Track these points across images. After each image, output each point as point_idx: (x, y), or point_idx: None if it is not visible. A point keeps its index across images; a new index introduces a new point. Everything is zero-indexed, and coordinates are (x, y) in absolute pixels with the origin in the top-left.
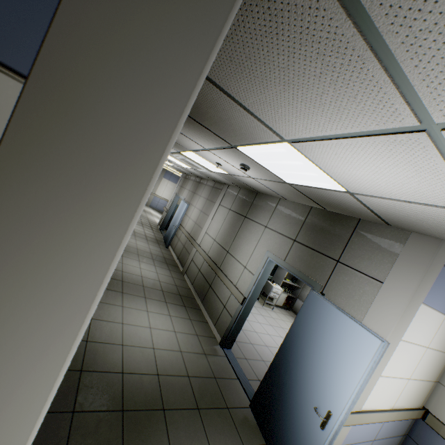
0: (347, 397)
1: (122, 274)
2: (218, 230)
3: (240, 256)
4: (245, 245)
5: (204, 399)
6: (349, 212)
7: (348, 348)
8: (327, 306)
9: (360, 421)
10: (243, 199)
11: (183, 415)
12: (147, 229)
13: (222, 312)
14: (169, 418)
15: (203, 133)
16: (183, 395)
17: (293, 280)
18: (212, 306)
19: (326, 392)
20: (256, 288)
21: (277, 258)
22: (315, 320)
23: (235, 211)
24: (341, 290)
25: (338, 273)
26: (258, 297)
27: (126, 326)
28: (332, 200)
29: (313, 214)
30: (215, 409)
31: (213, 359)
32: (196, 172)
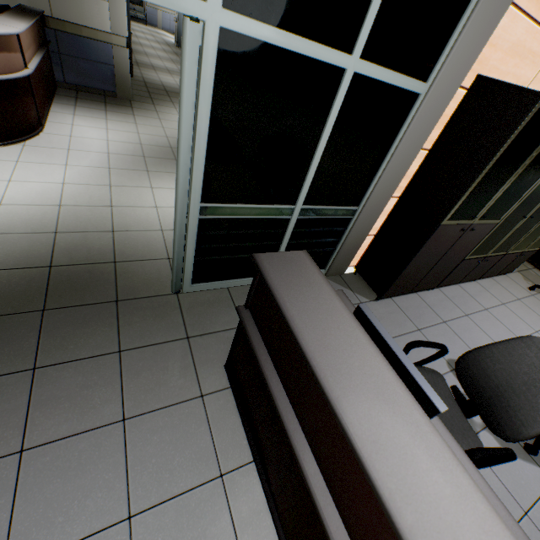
0: None
1: (152, 65)
2: None
3: None
4: None
5: None
6: None
7: None
8: None
9: None
10: None
11: None
12: (164, 46)
13: None
14: None
15: None
16: None
17: None
18: None
19: None
20: None
21: None
22: None
23: None
24: None
25: None
26: None
27: (161, 79)
28: None
29: None
30: None
31: None
32: None
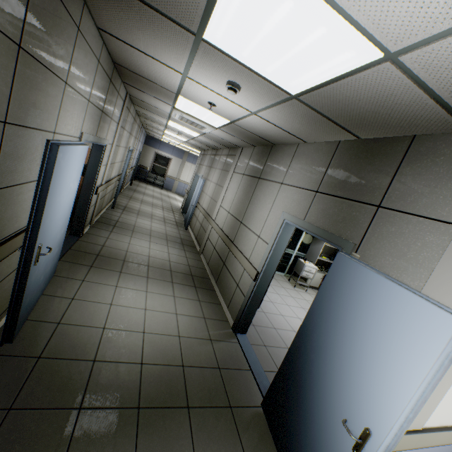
0: (396, 410)
1: (126, 254)
2: (232, 200)
3: (253, 224)
4: (259, 211)
5: (199, 395)
6: (395, 126)
7: (397, 332)
8: (362, 271)
9: (422, 444)
10: (257, 158)
11: (164, 416)
12: (168, 212)
13: (235, 292)
14: (143, 419)
15: (156, 29)
16: (171, 389)
17: (331, 257)
18: (225, 285)
19: (361, 398)
20: (272, 260)
21: (295, 218)
22: (344, 293)
23: (248, 175)
24: (384, 247)
25: (380, 223)
26: (289, 278)
27: (114, 307)
28: (363, 105)
29: (342, 150)
30: (213, 408)
31: (220, 346)
32: (208, 141)
